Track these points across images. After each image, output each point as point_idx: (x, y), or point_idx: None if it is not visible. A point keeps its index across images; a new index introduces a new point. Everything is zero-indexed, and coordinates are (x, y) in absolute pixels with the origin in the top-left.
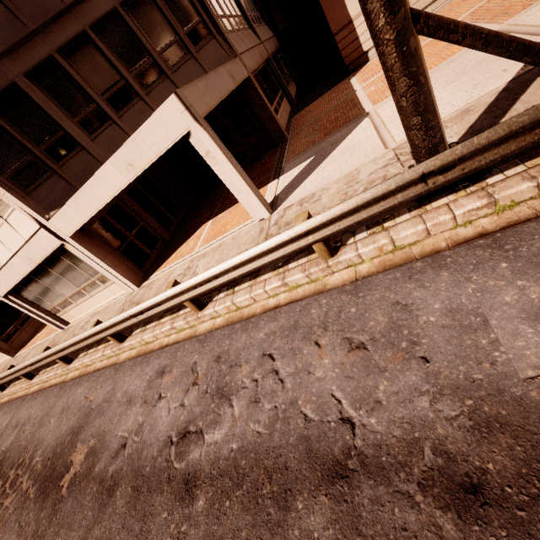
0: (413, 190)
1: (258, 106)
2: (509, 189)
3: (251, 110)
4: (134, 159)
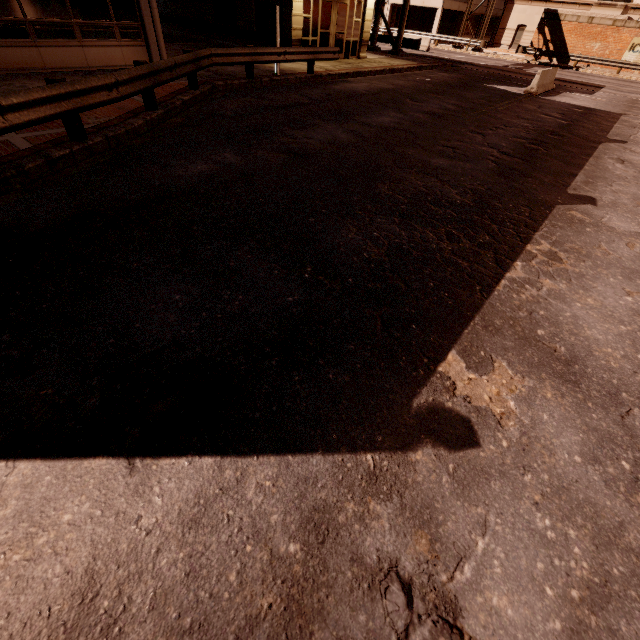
0: (451, 40)
1: (459, 24)
2: (458, 50)
3: (456, 23)
4: (425, 2)
